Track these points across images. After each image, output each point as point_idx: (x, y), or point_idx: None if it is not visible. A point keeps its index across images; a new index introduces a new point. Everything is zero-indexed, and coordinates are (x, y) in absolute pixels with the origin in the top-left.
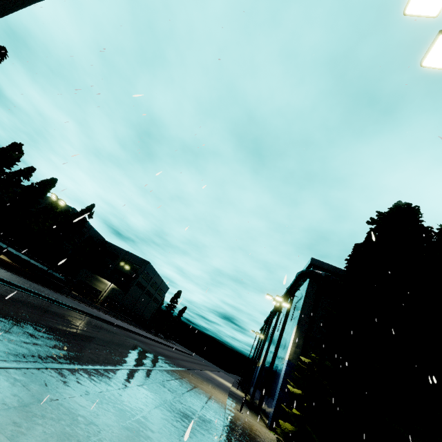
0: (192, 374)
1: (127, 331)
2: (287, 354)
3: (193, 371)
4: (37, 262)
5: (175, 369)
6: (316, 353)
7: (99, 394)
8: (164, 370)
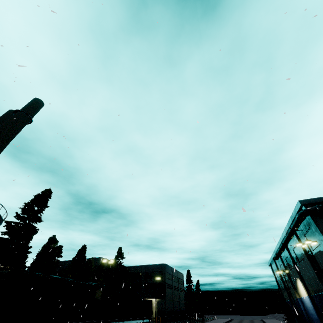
0: None
1: None
2: None
3: None
4: (133, 320)
5: None
6: None
7: None
8: None
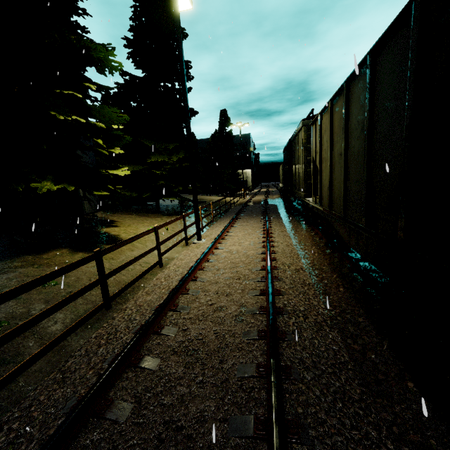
0: None
1: None
2: None
3: None
4: None
5: None
6: None
7: None
8: None
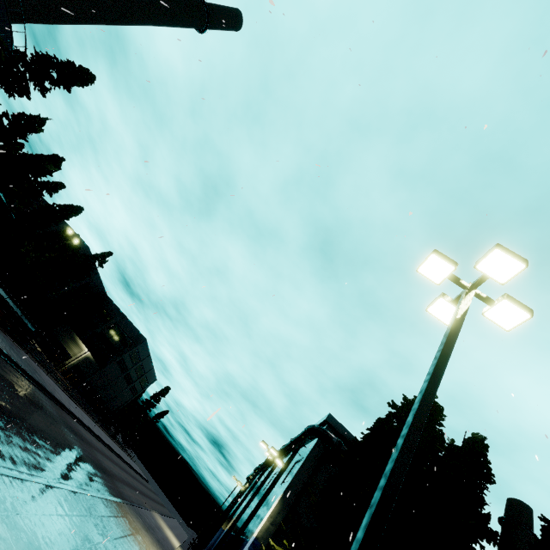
0: (133, 514)
1: (78, 424)
2: (258, 529)
3: (137, 510)
4: (14, 302)
5: (113, 501)
6: (289, 541)
7: (15, 515)
8: (99, 498)
